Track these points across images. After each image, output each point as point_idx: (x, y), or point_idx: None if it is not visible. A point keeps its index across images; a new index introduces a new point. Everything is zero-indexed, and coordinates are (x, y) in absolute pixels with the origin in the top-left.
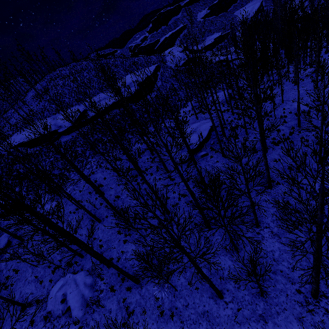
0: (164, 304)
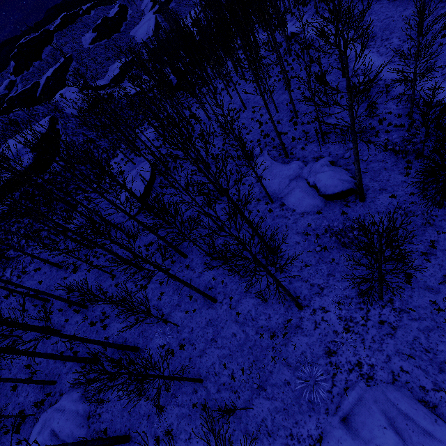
0: (172, 345)
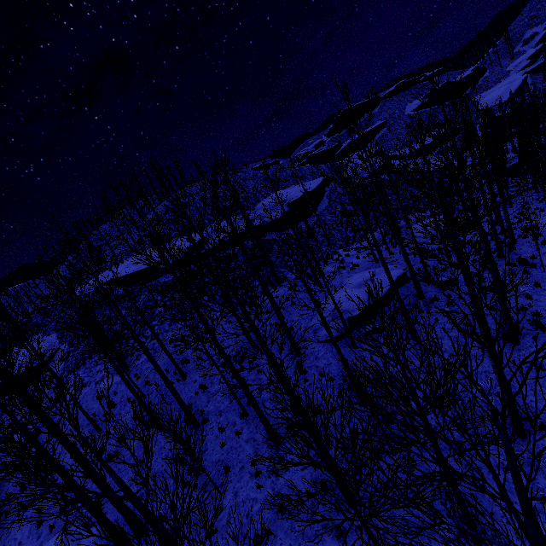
0: None
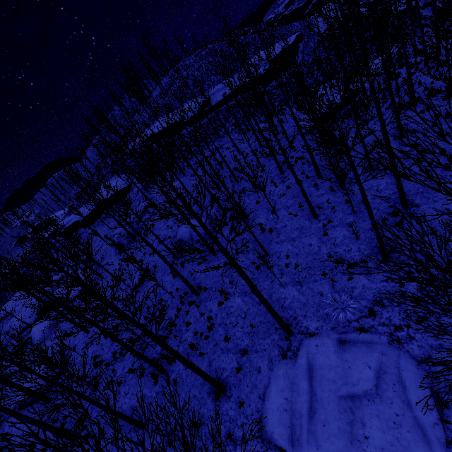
0: (266, 227)
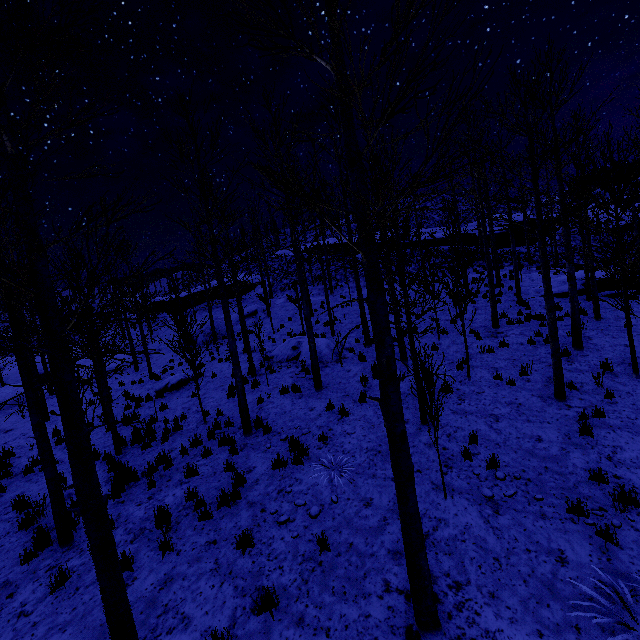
0: (438, 382)
